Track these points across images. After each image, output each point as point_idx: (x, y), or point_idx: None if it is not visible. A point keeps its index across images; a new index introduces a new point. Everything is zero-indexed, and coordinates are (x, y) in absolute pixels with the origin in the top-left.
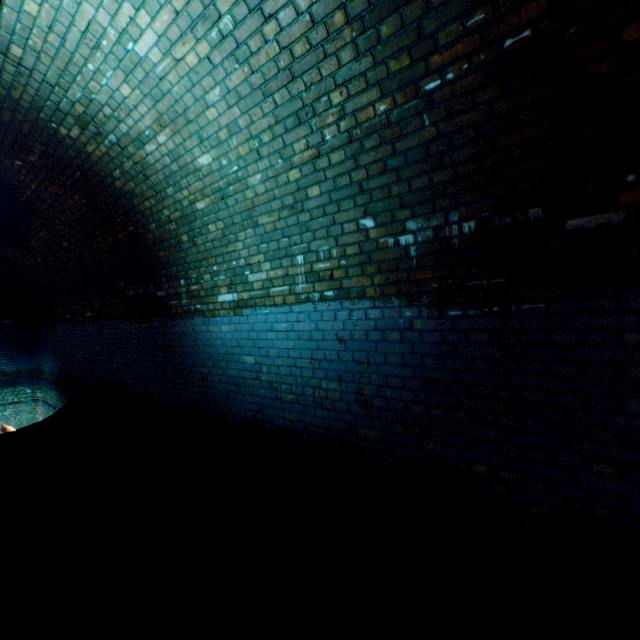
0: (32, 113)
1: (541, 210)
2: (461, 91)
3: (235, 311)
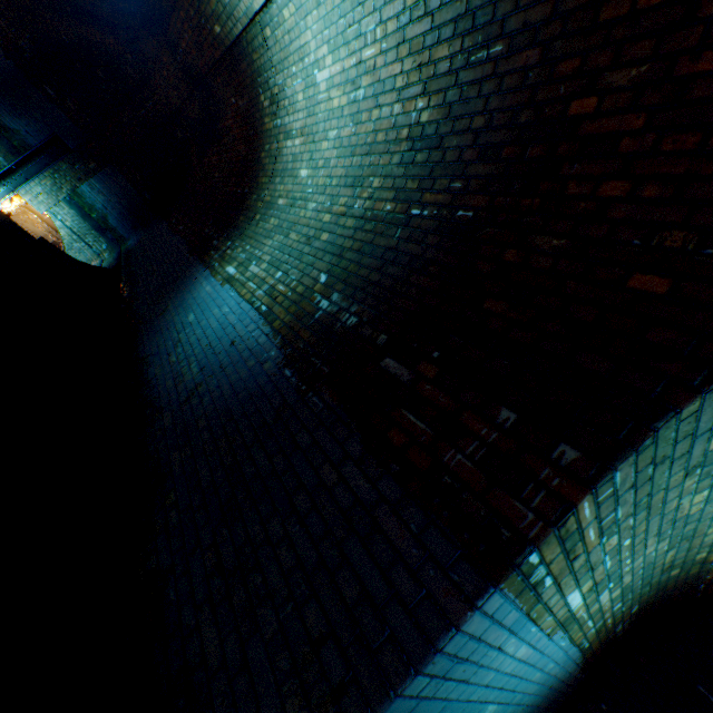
0: (256, 74)
1: (386, 339)
2: (424, 227)
3: (224, 281)
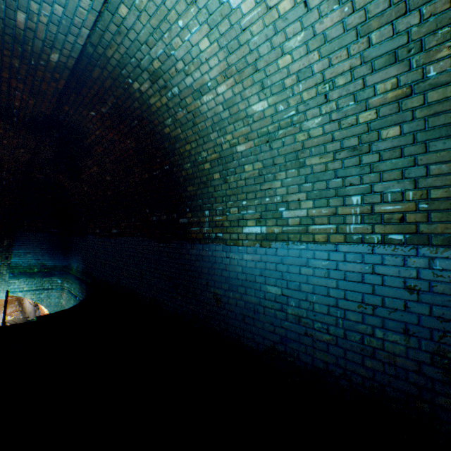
0: (116, 70)
1: None
2: None
3: (261, 243)
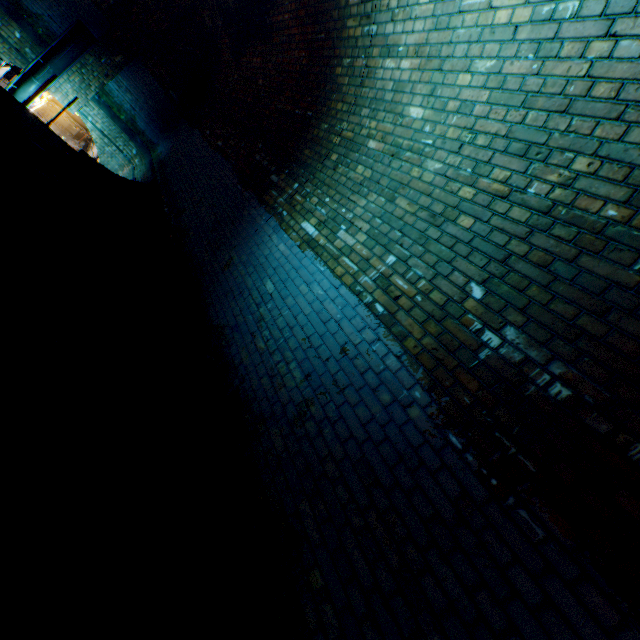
0: None
1: None
2: None
3: (302, 243)
